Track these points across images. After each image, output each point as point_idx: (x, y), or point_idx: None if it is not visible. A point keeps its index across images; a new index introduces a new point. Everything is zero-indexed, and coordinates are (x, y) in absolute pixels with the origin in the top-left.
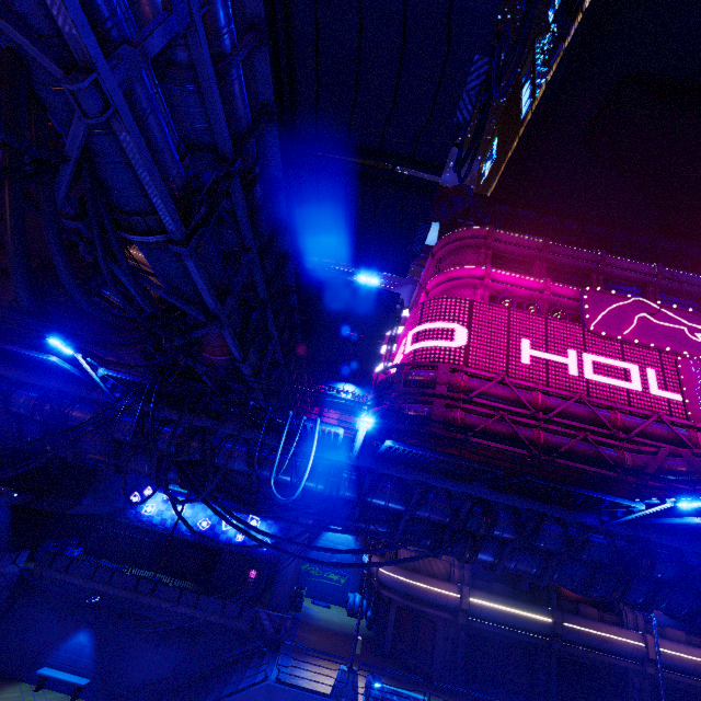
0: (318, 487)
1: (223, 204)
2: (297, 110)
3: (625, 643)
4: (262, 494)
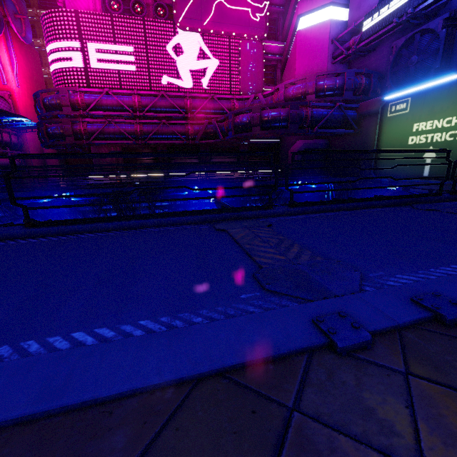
0: None
1: None
2: None
3: None
4: None
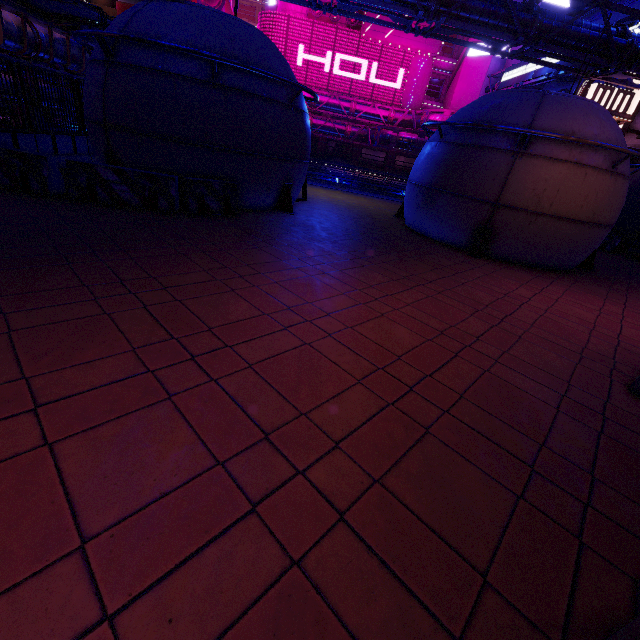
0: None
1: None
2: None
3: None
4: None
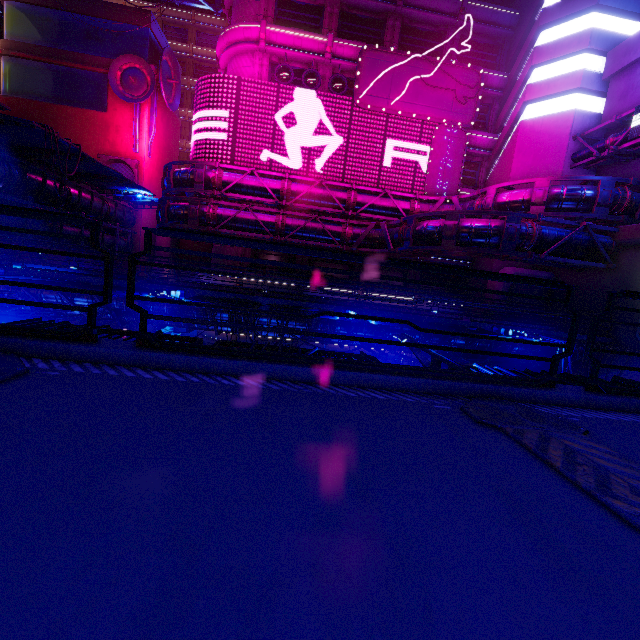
0: None
1: None
2: None
3: (337, 346)
4: None
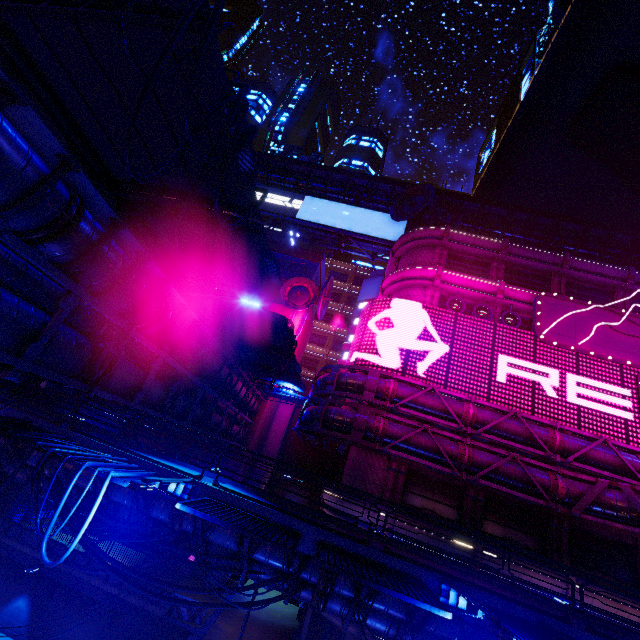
0: (163, 519)
1: (41, 249)
2: (103, 157)
3: None
4: (121, 515)
